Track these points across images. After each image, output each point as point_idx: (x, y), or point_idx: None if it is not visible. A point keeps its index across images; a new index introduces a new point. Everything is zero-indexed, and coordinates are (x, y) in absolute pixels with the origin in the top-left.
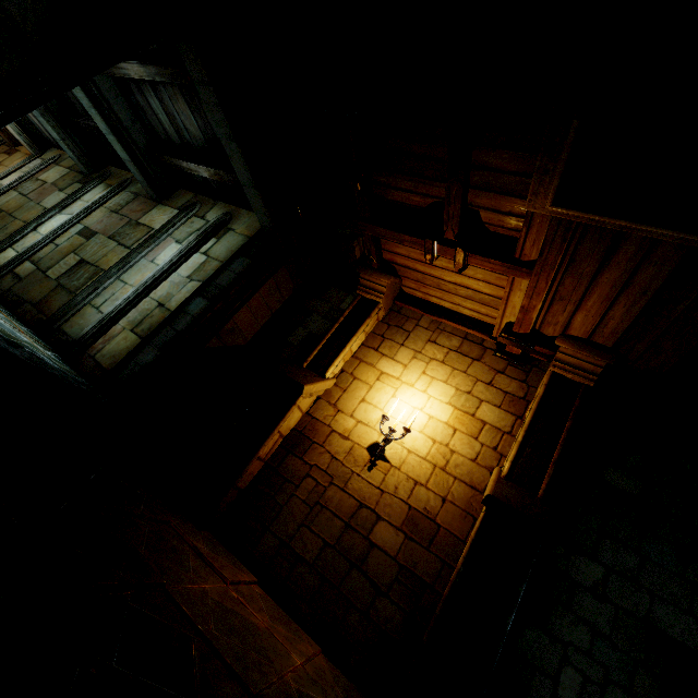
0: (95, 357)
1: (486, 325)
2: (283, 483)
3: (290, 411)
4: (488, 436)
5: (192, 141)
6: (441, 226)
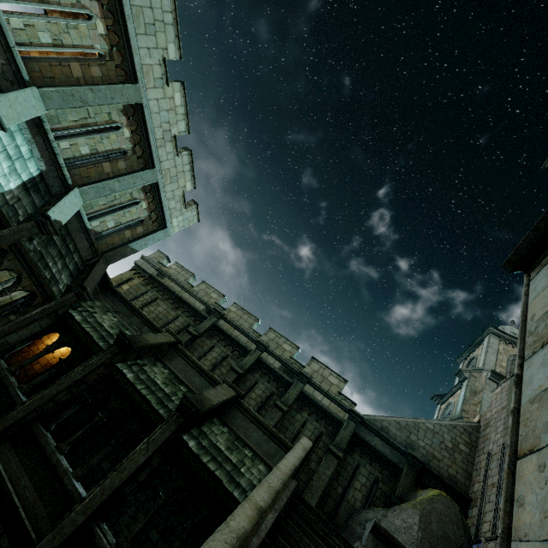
0: None
1: None
2: (20, 352)
3: None
4: None
5: None
6: None
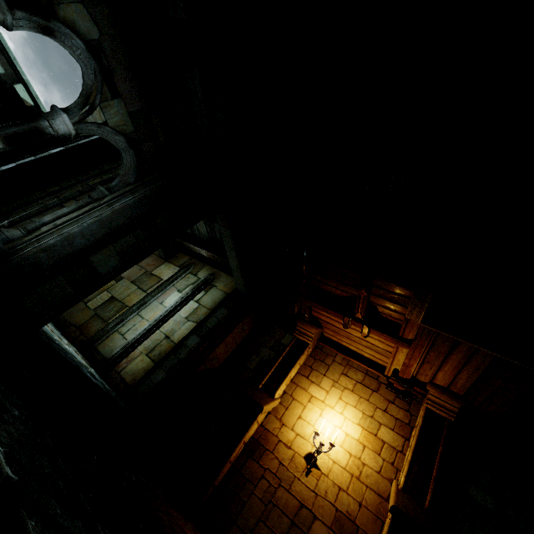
0: (120, 373)
1: (380, 365)
2: (245, 482)
3: (253, 425)
4: (387, 453)
5: (199, 235)
6: (353, 308)
